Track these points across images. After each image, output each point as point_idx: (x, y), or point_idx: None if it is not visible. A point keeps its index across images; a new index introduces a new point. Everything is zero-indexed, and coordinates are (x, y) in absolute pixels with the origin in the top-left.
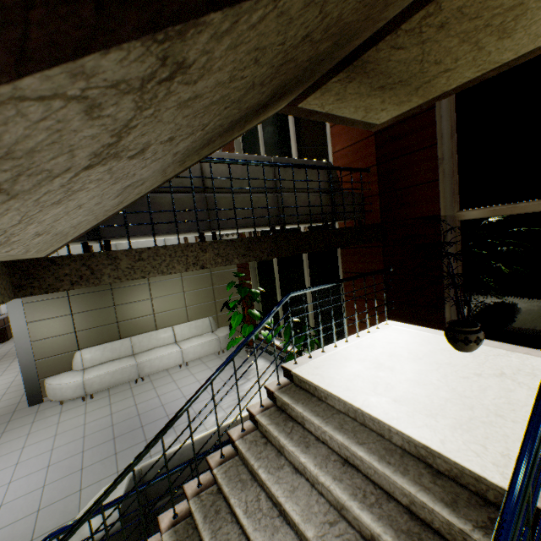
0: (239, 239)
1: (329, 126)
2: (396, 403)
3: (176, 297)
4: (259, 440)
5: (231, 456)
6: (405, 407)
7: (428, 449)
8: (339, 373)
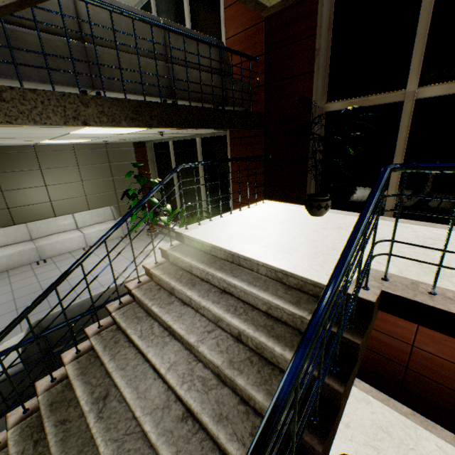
0: (126, 100)
1: (223, 7)
2: (265, 248)
3: (73, 185)
4: (154, 288)
5: (129, 303)
6: (271, 250)
7: (284, 271)
8: (222, 233)
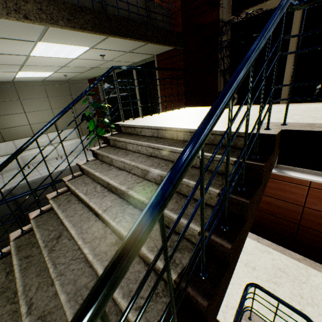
0: (61, 2)
1: None
2: (183, 123)
3: (45, 112)
4: (98, 163)
5: (79, 176)
6: (187, 123)
7: None
8: (150, 121)
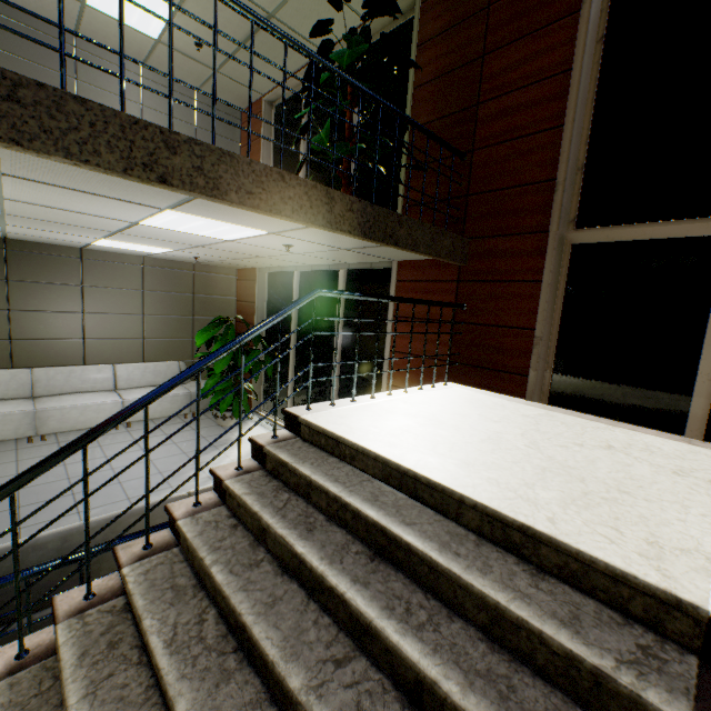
0: None
1: (389, 348)
2: None
3: None
4: None
5: None
6: None
7: None
8: None
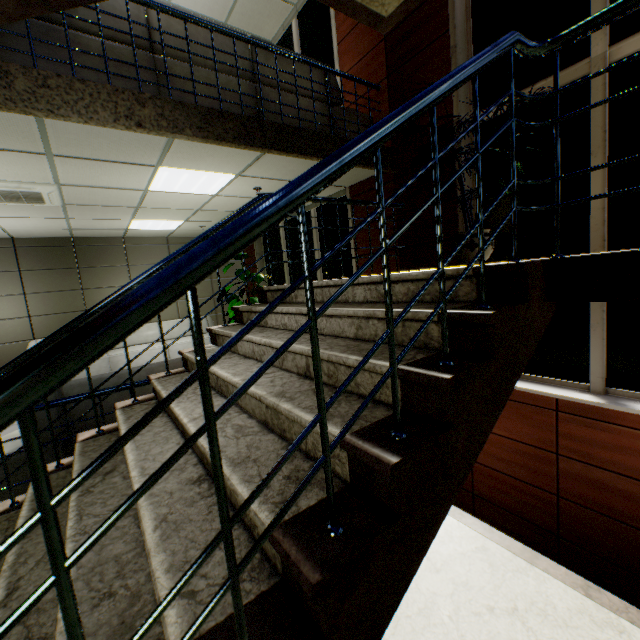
0: (193, 106)
1: (336, 43)
2: None
3: None
4: (214, 350)
5: (179, 373)
6: None
7: None
8: None
